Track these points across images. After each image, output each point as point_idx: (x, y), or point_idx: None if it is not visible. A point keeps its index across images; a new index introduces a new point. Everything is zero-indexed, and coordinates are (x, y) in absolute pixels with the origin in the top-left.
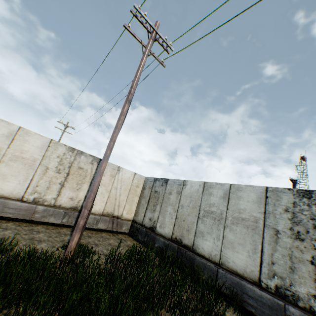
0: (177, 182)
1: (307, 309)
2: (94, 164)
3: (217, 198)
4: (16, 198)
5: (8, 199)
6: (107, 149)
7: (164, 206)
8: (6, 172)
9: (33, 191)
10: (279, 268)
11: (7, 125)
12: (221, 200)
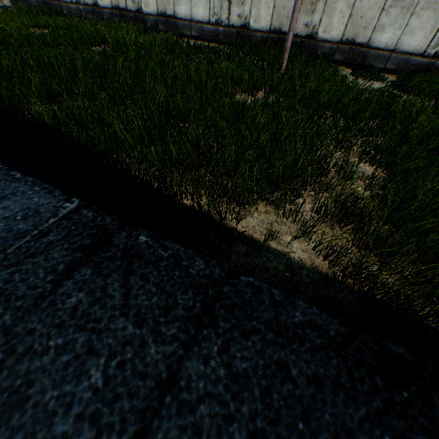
0: None
1: (84, 6)
2: None
3: None
4: None
5: None
6: None
7: None
8: None
9: None
10: None
11: None
12: None
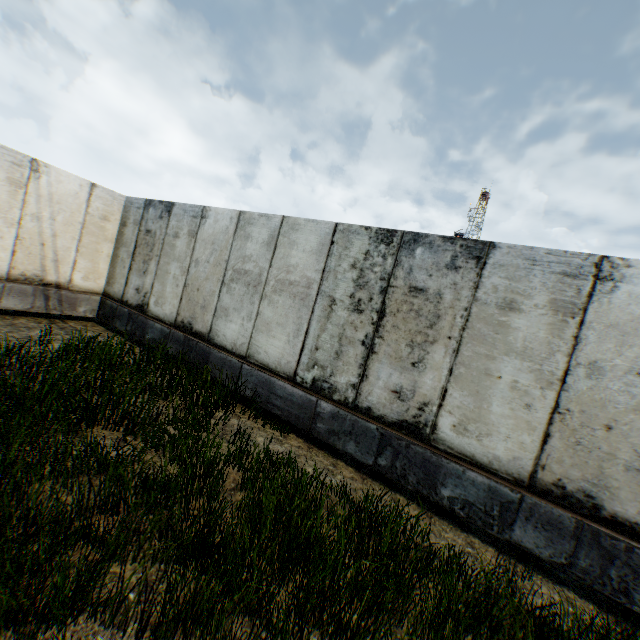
0: (190, 212)
1: (342, 403)
2: None
3: (258, 245)
4: None
5: None
6: None
7: (165, 263)
8: None
9: None
10: (323, 355)
11: None
12: (263, 249)
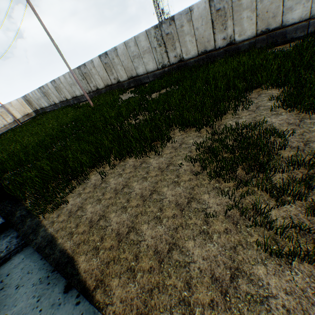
0: (28, 95)
1: (53, 105)
2: (3, 108)
3: (35, 95)
4: (1, 128)
5: (0, 129)
6: (3, 106)
7: (33, 103)
8: None
9: (2, 124)
10: (48, 102)
11: None
12: (36, 95)
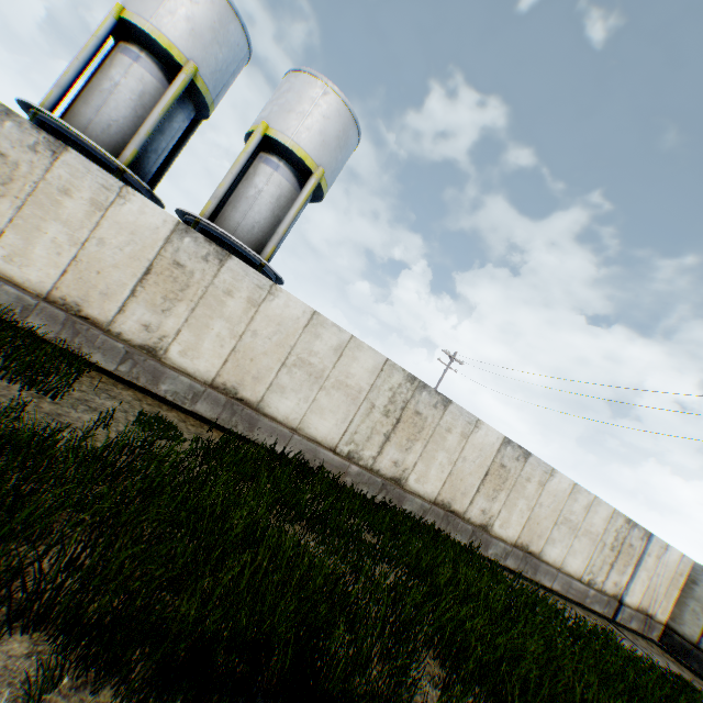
0: None
1: None
2: (642, 540)
3: None
4: (576, 576)
5: (571, 577)
6: None
7: None
8: (575, 547)
9: (588, 570)
10: None
11: (586, 494)
12: None
